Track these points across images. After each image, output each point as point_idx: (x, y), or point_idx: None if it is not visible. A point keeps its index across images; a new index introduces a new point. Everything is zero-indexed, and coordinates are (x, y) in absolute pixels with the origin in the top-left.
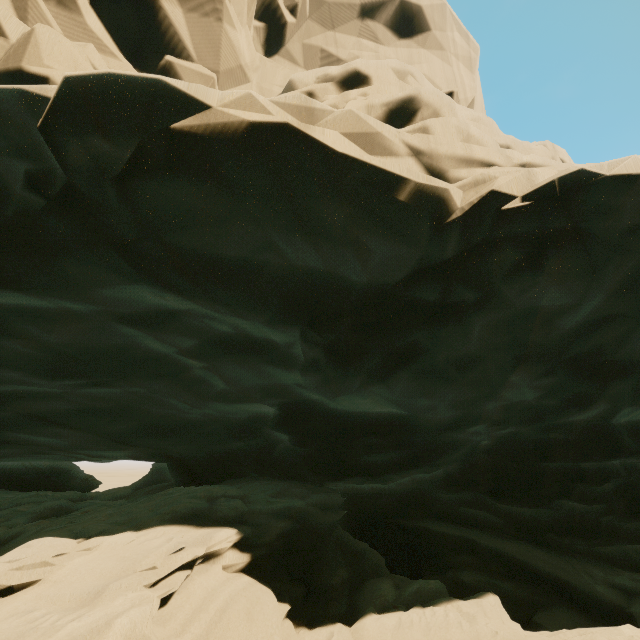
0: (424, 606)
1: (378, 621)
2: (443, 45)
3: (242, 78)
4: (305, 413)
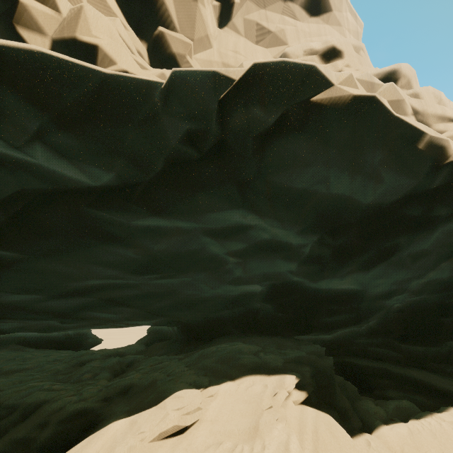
0: (414, 418)
1: (393, 430)
2: (340, 22)
3: (207, 44)
4: (288, 290)
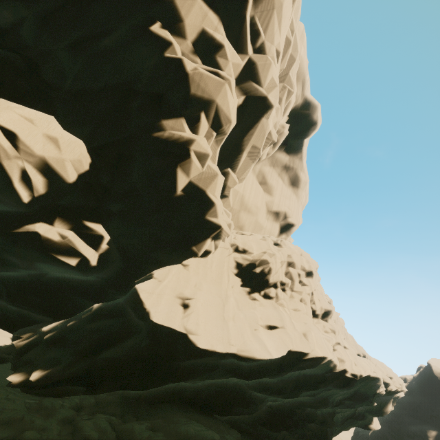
0: None
1: None
2: (300, 196)
3: (242, 181)
4: (233, 388)
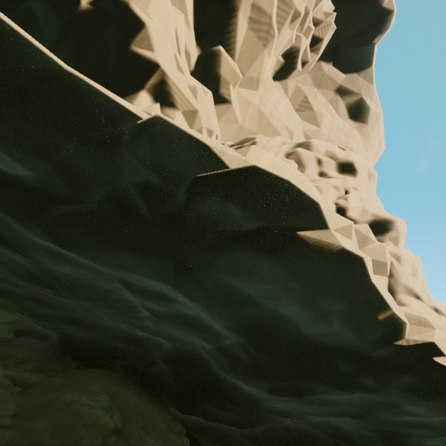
0: None
1: None
2: (369, 137)
3: (255, 86)
4: (193, 362)
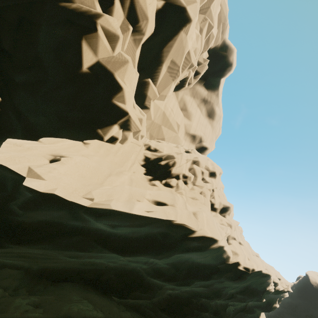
0: None
1: None
2: (215, 127)
3: (163, 98)
4: (131, 273)
